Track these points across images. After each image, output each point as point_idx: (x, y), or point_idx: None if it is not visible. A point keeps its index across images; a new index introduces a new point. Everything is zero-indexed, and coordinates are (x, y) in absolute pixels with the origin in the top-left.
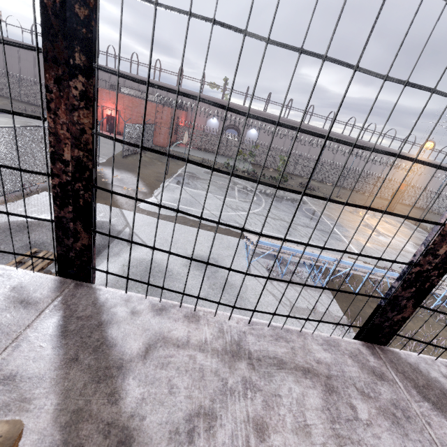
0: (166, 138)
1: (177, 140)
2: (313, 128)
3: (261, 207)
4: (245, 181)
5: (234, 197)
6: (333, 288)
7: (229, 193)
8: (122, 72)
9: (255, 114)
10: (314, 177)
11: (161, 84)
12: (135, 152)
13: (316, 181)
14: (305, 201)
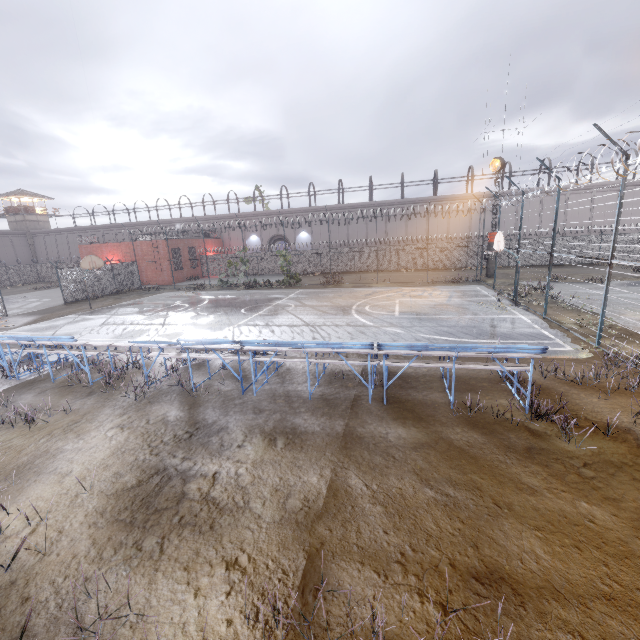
0: (170, 274)
1: (204, 274)
2: (379, 204)
3: (165, 316)
4: (219, 294)
5: (143, 313)
6: (38, 379)
7: (145, 311)
8: (151, 222)
9: (299, 214)
10: (387, 267)
11: (189, 220)
12: (94, 296)
13: (390, 271)
14: (281, 298)
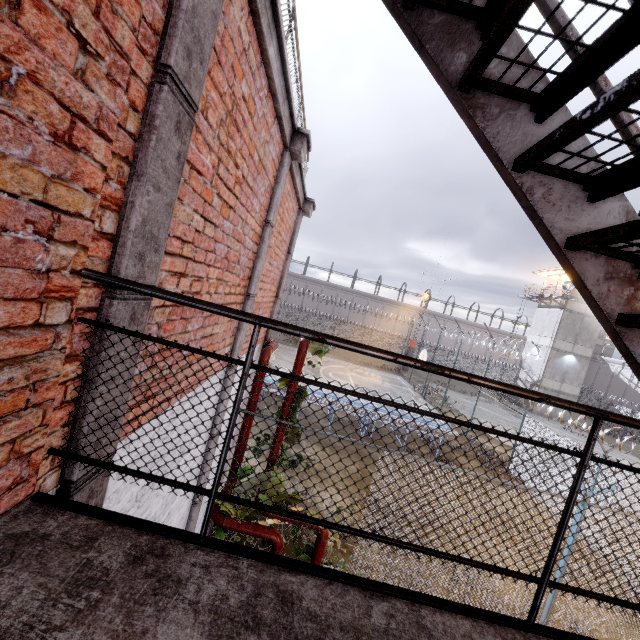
0: None
1: None
2: (334, 286)
3: None
4: None
5: None
6: None
7: None
8: None
9: None
10: None
11: None
12: None
13: None
14: None
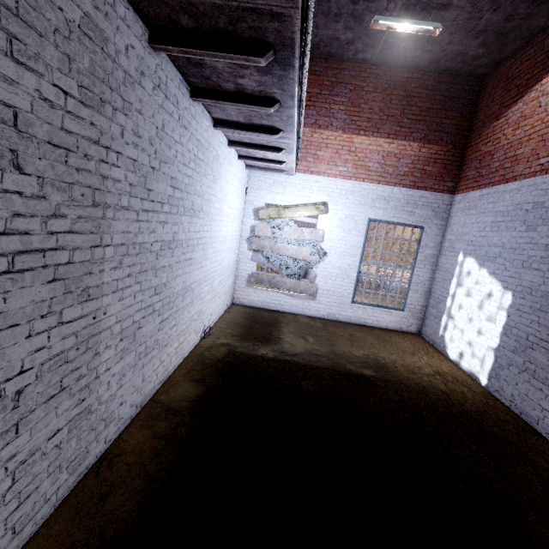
0: None
1: None
2: None
3: None
4: None
5: None
6: None
7: None
8: None
9: None
10: None
11: None
12: None
13: None
14: None
